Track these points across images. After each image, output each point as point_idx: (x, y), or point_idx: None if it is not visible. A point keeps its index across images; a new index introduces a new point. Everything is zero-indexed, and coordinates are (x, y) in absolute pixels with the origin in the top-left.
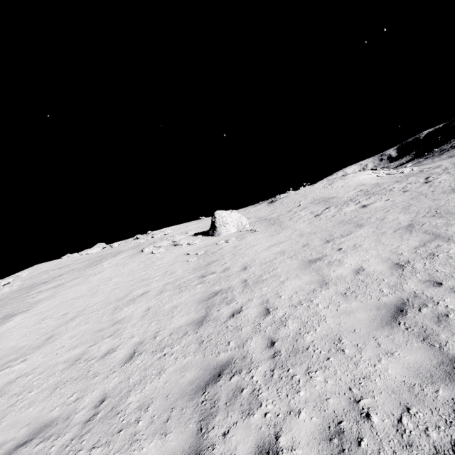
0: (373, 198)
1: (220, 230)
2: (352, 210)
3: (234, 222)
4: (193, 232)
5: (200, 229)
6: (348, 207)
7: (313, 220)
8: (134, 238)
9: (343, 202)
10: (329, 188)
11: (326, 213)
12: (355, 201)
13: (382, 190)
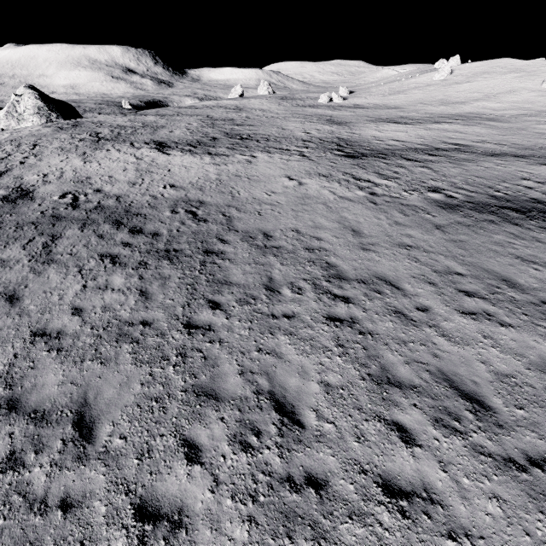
0: None
1: (542, 84)
2: None
3: None
4: None
5: None
6: None
7: None
8: None
9: None
10: None
11: None
12: None
13: None
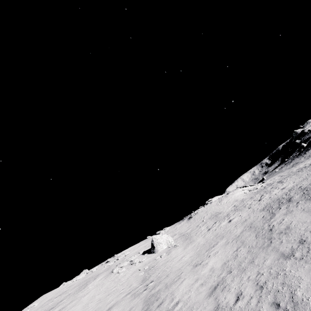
0: (236, 214)
1: (157, 248)
2: (224, 224)
3: (164, 241)
4: (142, 251)
5: (147, 248)
6: (223, 222)
7: (206, 233)
8: (105, 261)
9: (223, 217)
10: (219, 204)
11: (213, 227)
12: (228, 216)
13: (242, 206)
